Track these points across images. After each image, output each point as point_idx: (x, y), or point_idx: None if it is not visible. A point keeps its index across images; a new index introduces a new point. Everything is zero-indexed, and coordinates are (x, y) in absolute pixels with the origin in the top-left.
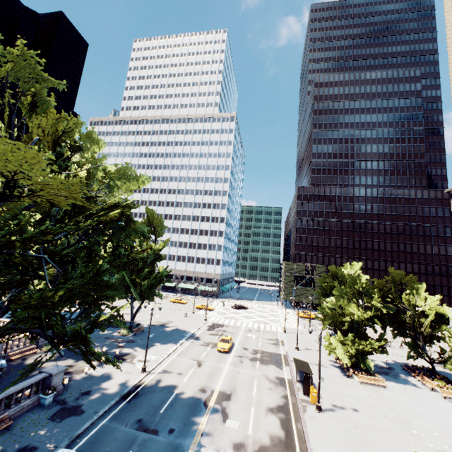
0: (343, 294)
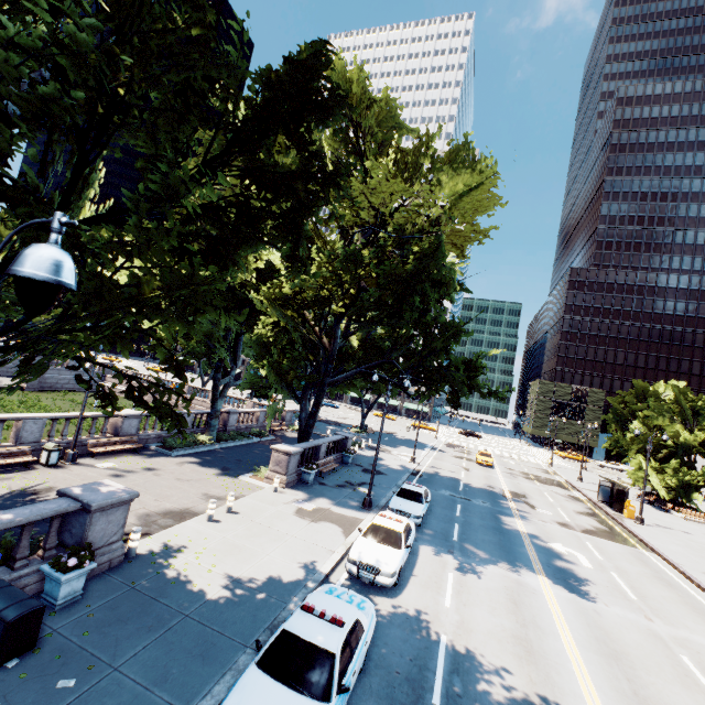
0: (665, 411)
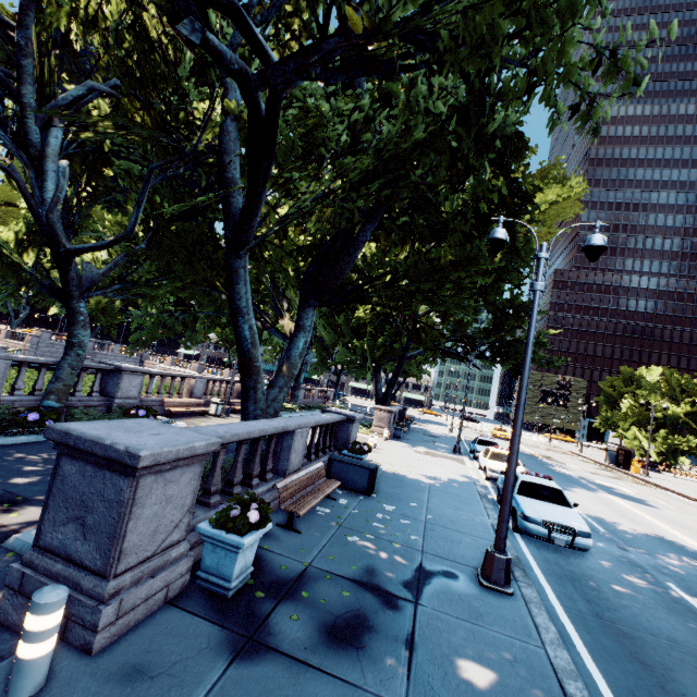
0: (655, 389)
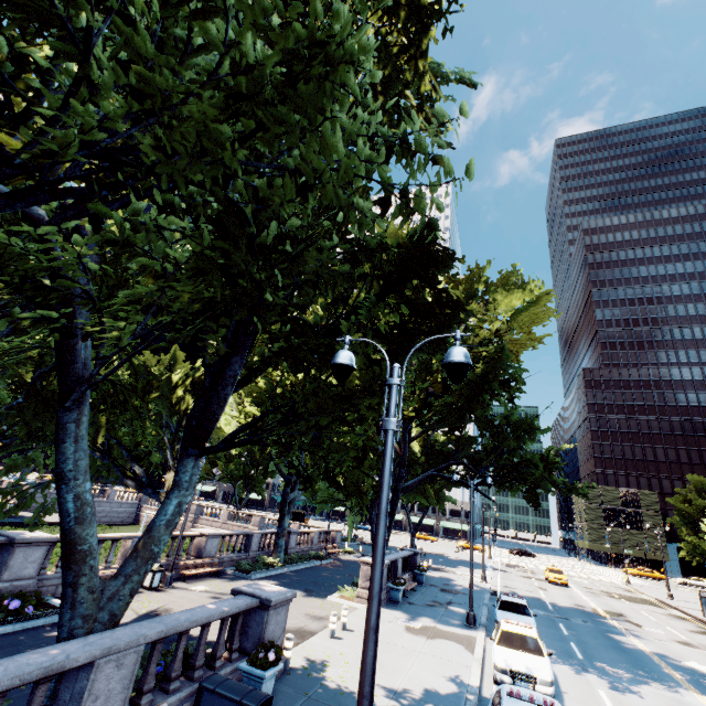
0: None
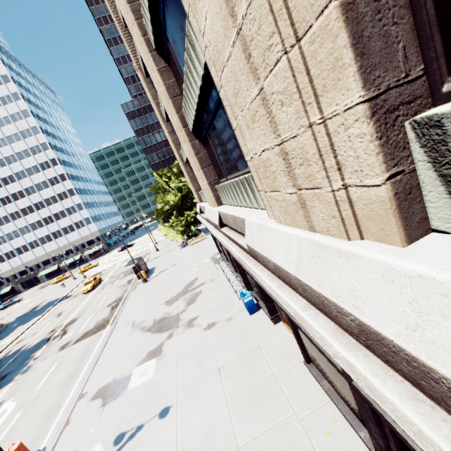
0: (158, 190)
